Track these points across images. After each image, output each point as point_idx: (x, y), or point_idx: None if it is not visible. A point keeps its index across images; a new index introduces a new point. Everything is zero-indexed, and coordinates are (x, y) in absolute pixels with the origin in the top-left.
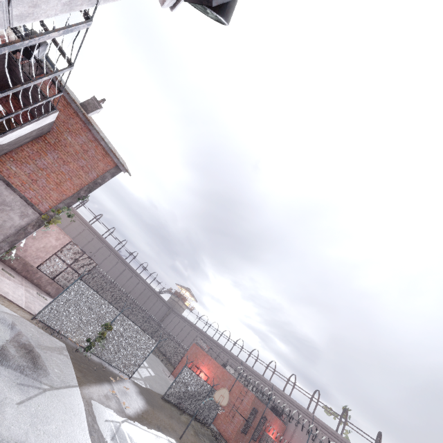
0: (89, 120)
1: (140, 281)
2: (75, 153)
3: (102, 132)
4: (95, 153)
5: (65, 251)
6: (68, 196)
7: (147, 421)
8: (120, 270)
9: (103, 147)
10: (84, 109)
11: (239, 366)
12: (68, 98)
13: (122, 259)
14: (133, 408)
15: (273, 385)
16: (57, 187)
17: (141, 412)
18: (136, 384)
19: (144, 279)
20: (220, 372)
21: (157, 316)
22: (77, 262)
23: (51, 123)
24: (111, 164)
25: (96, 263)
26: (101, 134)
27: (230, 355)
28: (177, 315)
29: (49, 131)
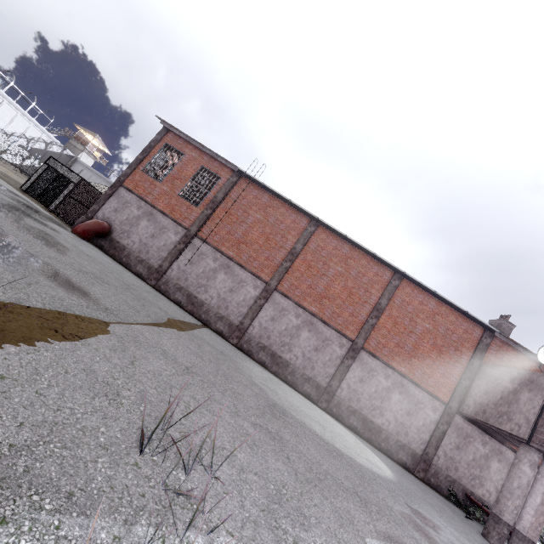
0: None
1: None
2: None
3: None
4: None
5: None
6: None
7: None
8: None
9: None
10: None
11: None
12: (522, 350)
13: None
14: None
15: None
16: None
17: None
18: None
19: None
20: None
21: None
22: None
23: None
24: None
25: None
26: None
27: None
28: None
29: None
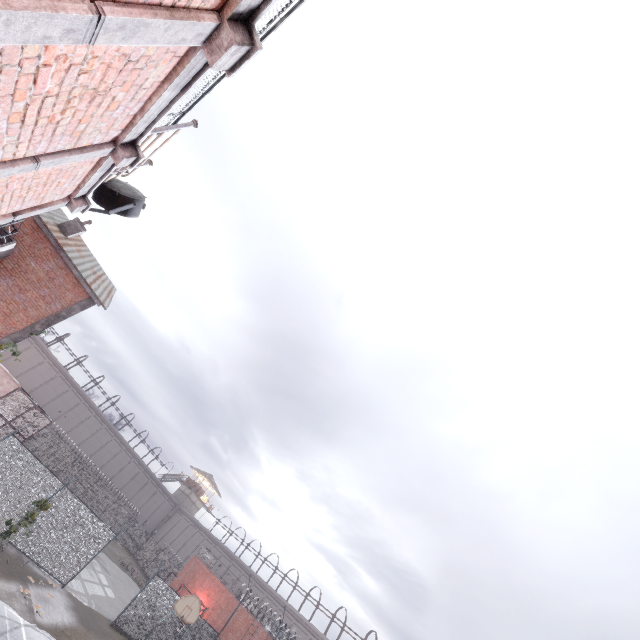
0: (61, 246)
1: (133, 460)
2: (38, 280)
3: (89, 253)
4: (65, 281)
5: (6, 402)
6: (18, 329)
7: (68, 639)
8: (102, 442)
9: (76, 276)
10: (63, 231)
11: (266, 597)
12: (40, 222)
13: (108, 425)
14: (51, 618)
15: (311, 625)
16: (6, 318)
17: (64, 627)
18: (71, 598)
19: (139, 458)
20: (224, 599)
21: (153, 519)
22: (21, 418)
23: (9, 250)
24: (84, 295)
25: (50, 420)
26: (77, 261)
27: (254, 580)
28: (185, 516)
29: (8, 256)
